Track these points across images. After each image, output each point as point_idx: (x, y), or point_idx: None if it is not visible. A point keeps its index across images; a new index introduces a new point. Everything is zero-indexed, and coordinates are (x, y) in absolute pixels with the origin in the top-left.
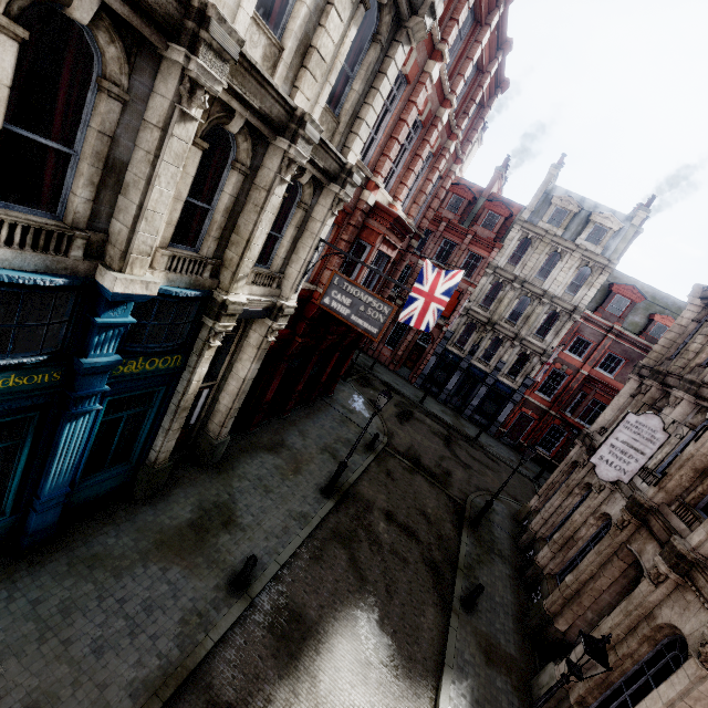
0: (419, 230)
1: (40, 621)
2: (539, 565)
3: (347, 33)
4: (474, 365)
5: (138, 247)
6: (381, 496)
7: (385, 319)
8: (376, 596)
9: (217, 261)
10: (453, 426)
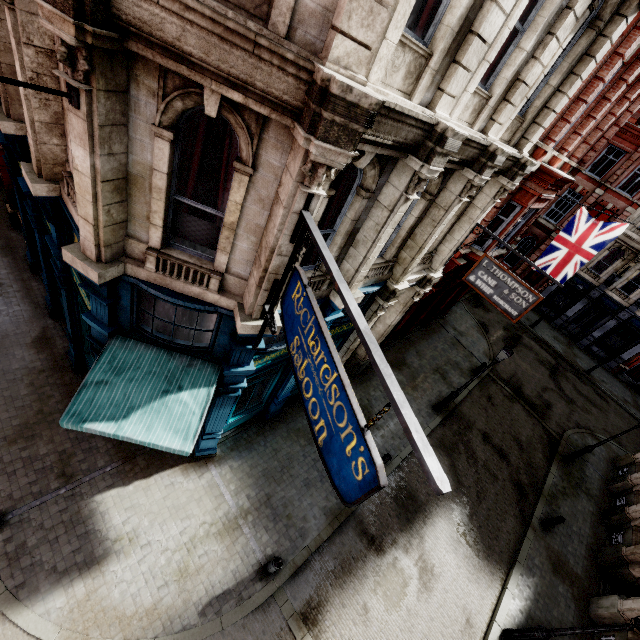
0: (581, 164)
1: (279, 461)
2: (628, 516)
3: (561, 44)
4: (607, 296)
5: (357, 279)
6: (480, 418)
7: (527, 305)
8: (468, 498)
9: (393, 260)
10: (563, 356)
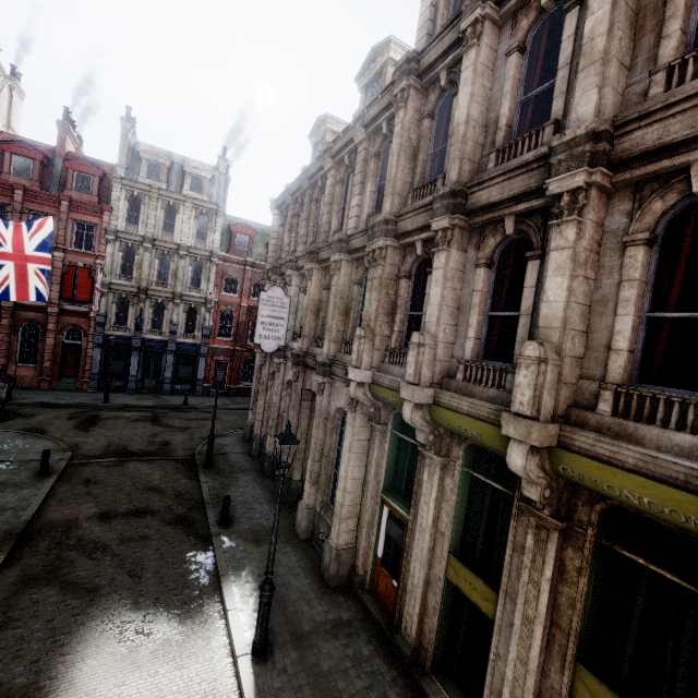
0: None
1: None
2: (270, 454)
3: None
4: (148, 339)
5: None
6: (85, 506)
7: None
8: (119, 591)
9: None
10: (156, 405)
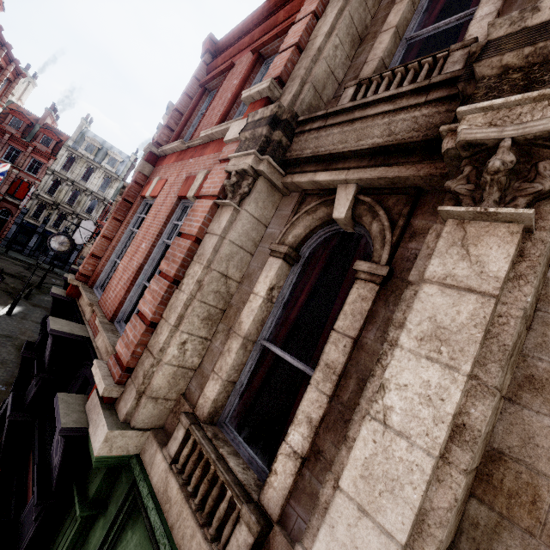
0: None
1: None
2: None
3: None
4: (48, 230)
5: None
6: None
7: None
8: None
9: None
10: (34, 264)
